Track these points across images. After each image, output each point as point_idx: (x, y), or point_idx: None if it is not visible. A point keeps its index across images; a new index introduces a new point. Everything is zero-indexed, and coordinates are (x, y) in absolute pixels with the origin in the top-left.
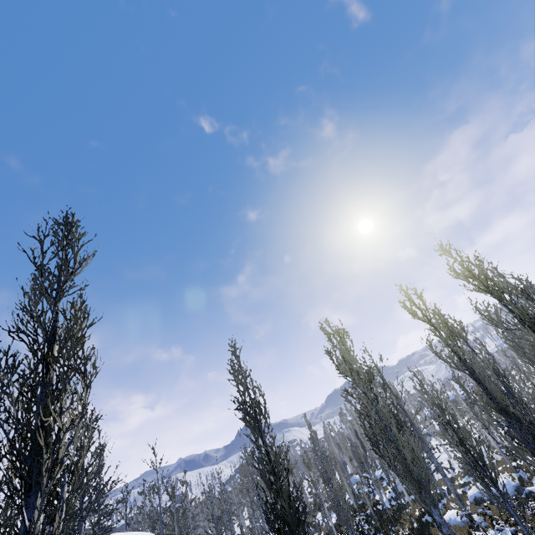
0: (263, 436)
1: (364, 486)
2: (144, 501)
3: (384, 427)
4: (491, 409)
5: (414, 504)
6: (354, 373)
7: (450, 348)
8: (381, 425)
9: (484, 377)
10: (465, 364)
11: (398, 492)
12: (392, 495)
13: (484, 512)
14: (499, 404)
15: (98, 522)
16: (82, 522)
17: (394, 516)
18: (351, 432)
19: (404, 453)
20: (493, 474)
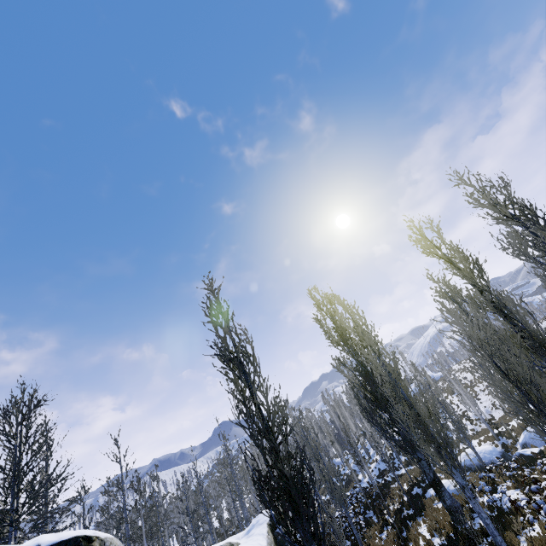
0: (253, 388)
1: (346, 467)
2: (108, 501)
3: (393, 383)
4: (525, 347)
5: (400, 479)
6: (346, 341)
7: (474, 283)
8: (390, 381)
9: (517, 311)
10: (491, 301)
11: (391, 465)
12: (375, 473)
13: (488, 476)
14: (538, 339)
15: (35, 525)
16: (12, 528)
17: (381, 492)
18: (334, 414)
19: (418, 410)
20: (475, 444)
